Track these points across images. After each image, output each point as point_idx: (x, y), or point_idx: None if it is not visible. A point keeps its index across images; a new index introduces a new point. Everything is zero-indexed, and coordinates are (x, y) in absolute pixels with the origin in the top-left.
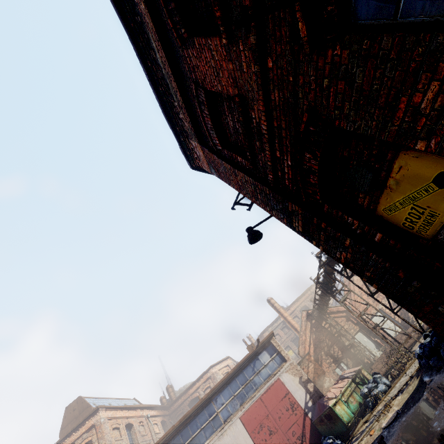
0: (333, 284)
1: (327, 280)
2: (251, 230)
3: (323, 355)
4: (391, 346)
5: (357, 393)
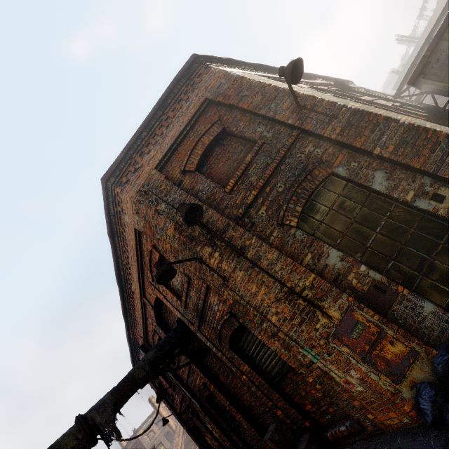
0: None
1: None
2: (165, 420)
3: None
4: None
5: None
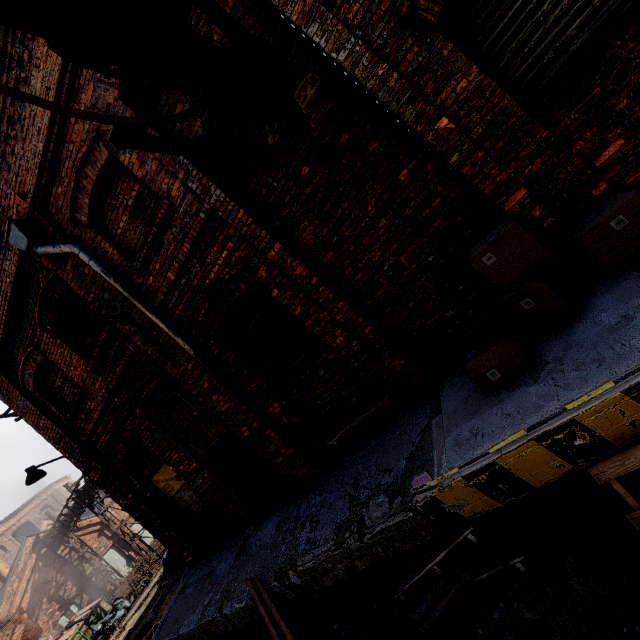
0: (97, 491)
1: (90, 487)
2: (35, 471)
3: (45, 603)
4: (144, 557)
5: (87, 637)
